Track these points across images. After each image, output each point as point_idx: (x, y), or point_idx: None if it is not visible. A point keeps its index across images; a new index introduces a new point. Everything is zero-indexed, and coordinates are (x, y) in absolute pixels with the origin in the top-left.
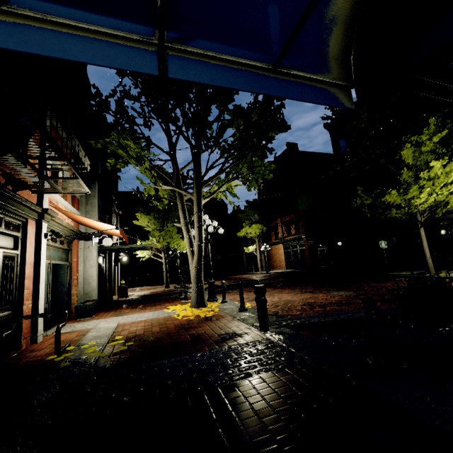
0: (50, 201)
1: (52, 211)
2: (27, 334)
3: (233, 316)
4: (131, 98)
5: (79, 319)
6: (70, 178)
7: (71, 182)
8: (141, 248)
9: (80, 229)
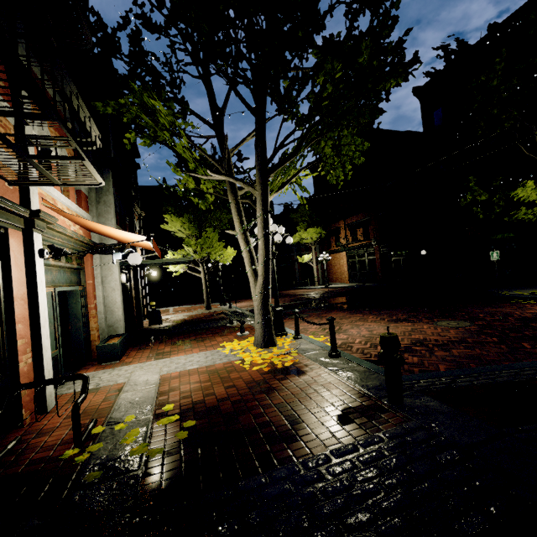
0: (43, 198)
1: (47, 215)
2: (30, 402)
3: (327, 367)
4: (154, 29)
5: (104, 363)
6: (68, 158)
7: (70, 166)
8: (176, 262)
9: (92, 239)
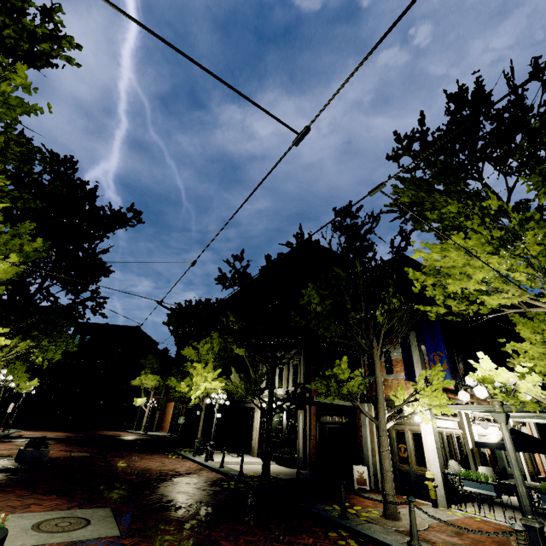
0: None
1: None
2: None
3: None
4: None
5: None
6: None
7: None
8: None
9: None
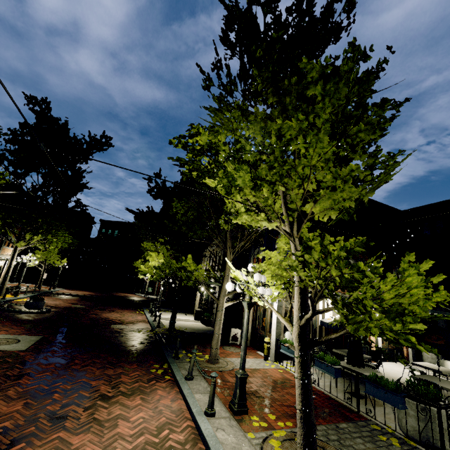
0: None
1: None
2: None
3: None
4: None
5: None
6: None
7: None
8: None
9: None
